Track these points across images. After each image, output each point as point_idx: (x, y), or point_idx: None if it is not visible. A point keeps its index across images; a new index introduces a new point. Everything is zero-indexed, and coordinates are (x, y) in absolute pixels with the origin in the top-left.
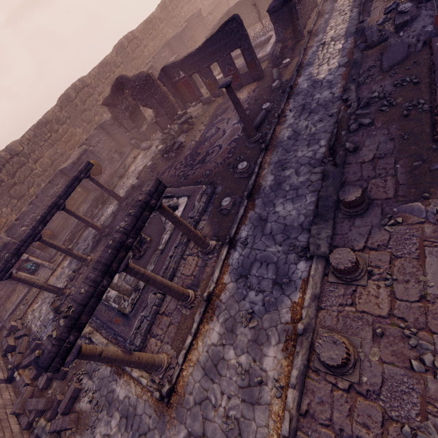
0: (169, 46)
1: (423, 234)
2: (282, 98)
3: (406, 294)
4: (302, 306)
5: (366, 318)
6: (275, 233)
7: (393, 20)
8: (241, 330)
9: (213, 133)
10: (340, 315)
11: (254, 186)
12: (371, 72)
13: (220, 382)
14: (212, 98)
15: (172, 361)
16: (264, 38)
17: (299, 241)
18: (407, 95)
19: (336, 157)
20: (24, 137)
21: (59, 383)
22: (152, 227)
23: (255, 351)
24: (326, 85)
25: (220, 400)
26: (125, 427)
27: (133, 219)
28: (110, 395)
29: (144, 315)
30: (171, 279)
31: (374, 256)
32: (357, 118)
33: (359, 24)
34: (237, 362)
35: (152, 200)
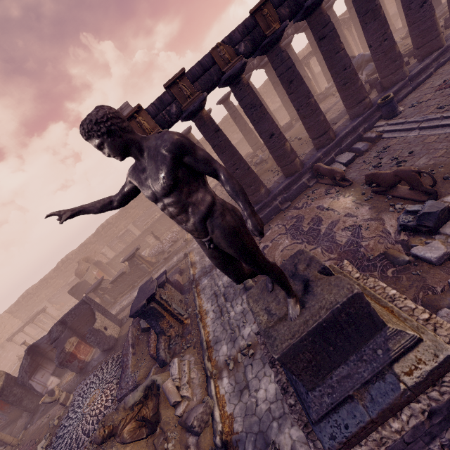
0: None
1: None
2: None
3: None
4: None
5: None
6: None
7: None
8: None
9: None
10: None
11: None
12: None
13: None
14: None
15: None
16: None
17: None
18: None
19: None
20: (75, 251)
21: None
22: None
23: None
24: None
25: None
26: None
27: None
28: None
29: None
30: None
31: None
32: None
33: None
34: None
35: None
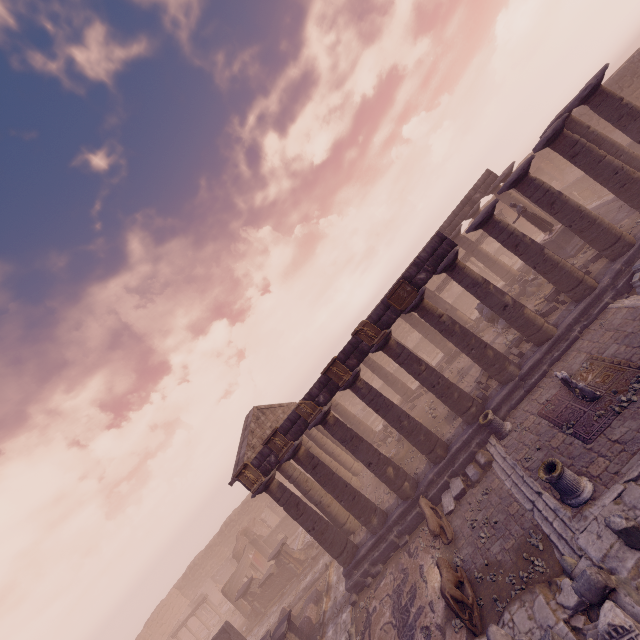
0: None
1: None
2: None
3: None
4: None
5: None
6: None
7: None
8: None
9: None
10: None
11: None
12: None
13: None
14: None
15: None
16: None
17: None
18: None
19: None
20: (237, 510)
21: None
22: None
23: None
24: None
25: None
26: None
27: None
28: None
29: None
30: None
31: None
32: None
33: None
34: None
35: None
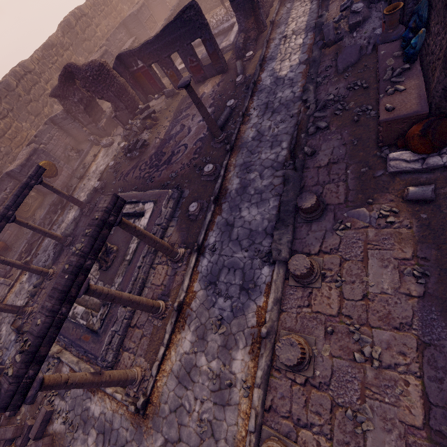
0: (125, 27)
1: (367, 238)
2: (246, 94)
3: (352, 294)
4: (266, 310)
5: (320, 318)
6: (241, 239)
7: (348, 19)
8: (211, 337)
9: (178, 131)
10: (298, 316)
11: (220, 190)
12: (328, 73)
13: (193, 388)
14: (176, 91)
15: (146, 373)
16: (227, 25)
17: (263, 246)
18: (358, 100)
19: (296, 161)
20: None
21: (29, 408)
22: (119, 235)
23: (225, 356)
24: (288, 83)
25: (194, 405)
26: (103, 443)
27: (90, 240)
28: (85, 413)
29: (115, 329)
30: (141, 290)
31: (327, 259)
32: (315, 121)
33: (318, 18)
34: (209, 368)
35: (111, 217)
